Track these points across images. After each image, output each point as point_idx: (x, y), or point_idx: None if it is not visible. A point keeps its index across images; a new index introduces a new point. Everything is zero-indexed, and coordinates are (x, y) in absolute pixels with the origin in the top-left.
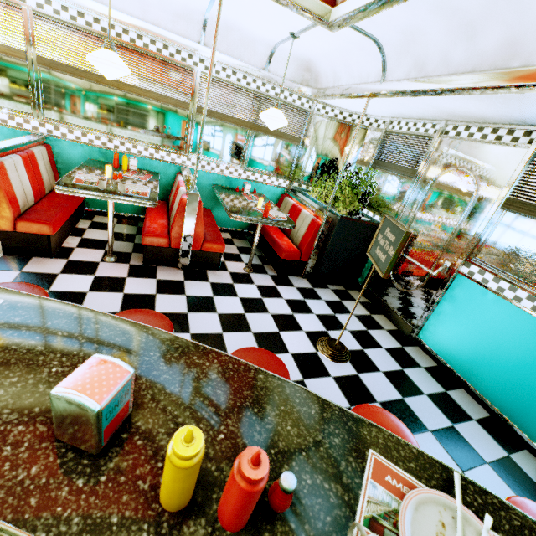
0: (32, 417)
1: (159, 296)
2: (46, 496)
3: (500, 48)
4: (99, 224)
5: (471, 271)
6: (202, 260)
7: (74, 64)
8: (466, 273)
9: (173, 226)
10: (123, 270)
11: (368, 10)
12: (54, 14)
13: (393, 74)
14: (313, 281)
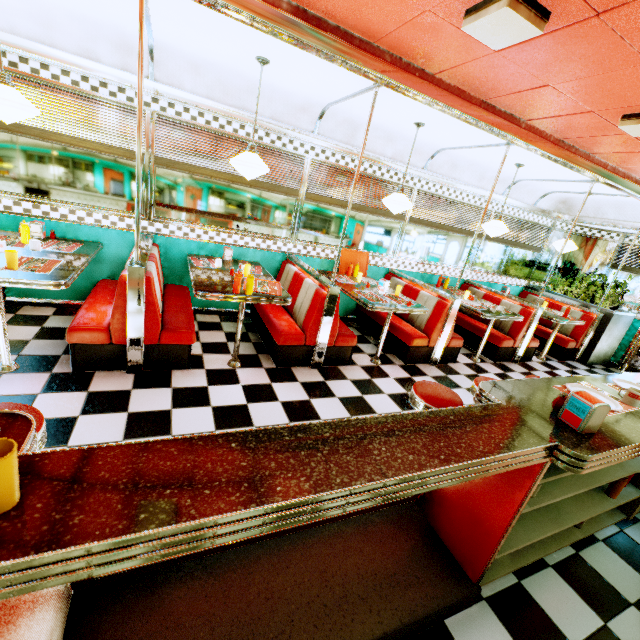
0: None
1: None
2: None
3: None
4: None
5: None
6: (524, 355)
7: (428, 219)
8: None
9: (520, 332)
10: (495, 368)
11: None
12: (427, 190)
13: None
14: (586, 363)
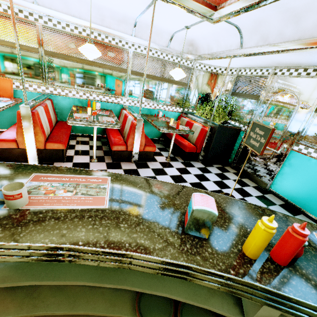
0: (168, 226)
1: None
2: (201, 255)
3: (315, 27)
4: (80, 142)
5: (300, 148)
6: (144, 157)
7: (64, 53)
8: (296, 150)
9: (129, 138)
10: (103, 166)
11: (240, 12)
12: (53, 26)
13: (247, 44)
14: (205, 163)
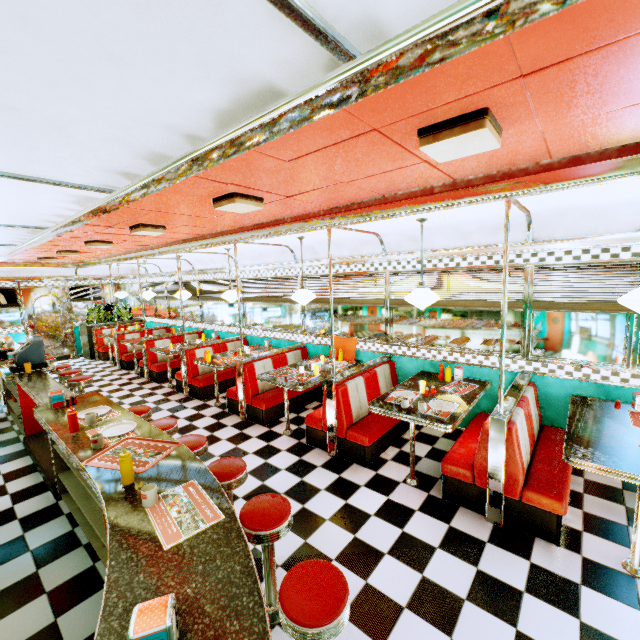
0: None
1: (439, 551)
2: None
3: None
4: (423, 436)
5: None
6: (524, 517)
7: None
8: None
9: (476, 457)
10: (417, 500)
11: None
12: (401, 269)
13: None
14: None
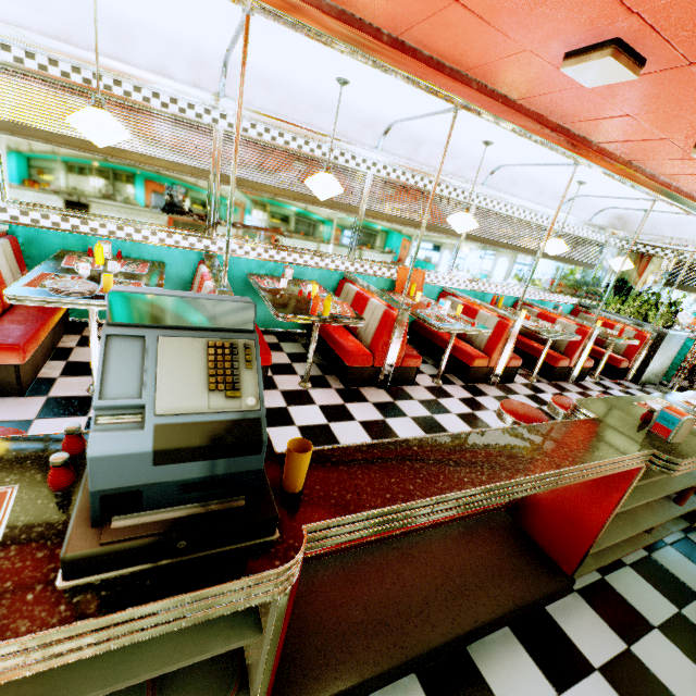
0: None
1: None
2: None
3: None
4: None
5: None
6: (578, 375)
7: (484, 236)
8: None
9: (576, 351)
10: (551, 388)
11: None
12: (485, 206)
13: None
14: (638, 383)
